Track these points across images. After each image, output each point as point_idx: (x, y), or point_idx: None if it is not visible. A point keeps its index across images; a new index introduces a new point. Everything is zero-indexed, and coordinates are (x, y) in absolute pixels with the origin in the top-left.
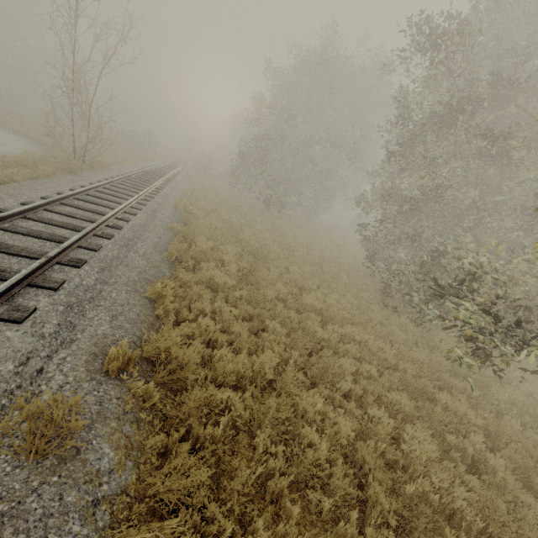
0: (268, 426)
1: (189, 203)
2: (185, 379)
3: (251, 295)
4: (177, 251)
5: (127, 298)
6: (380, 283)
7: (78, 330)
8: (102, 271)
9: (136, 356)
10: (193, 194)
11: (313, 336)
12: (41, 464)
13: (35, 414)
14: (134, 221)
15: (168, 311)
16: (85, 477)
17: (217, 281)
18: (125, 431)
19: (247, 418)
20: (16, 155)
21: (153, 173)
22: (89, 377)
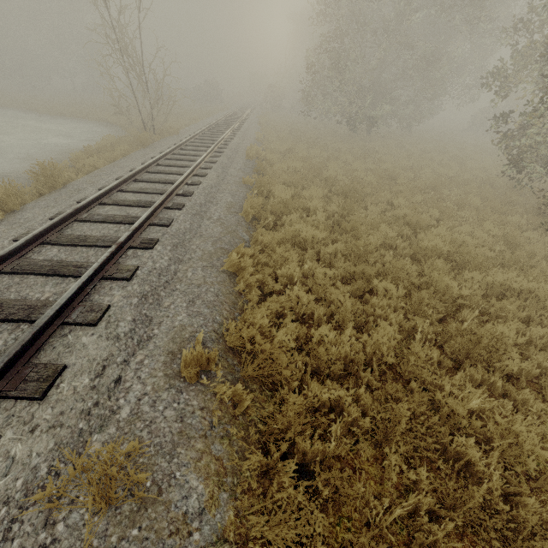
0: (401, 444)
1: (262, 149)
2: (278, 376)
3: (348, 248)
4: (253, 208)
5: (203, 276)
6: (537, 199)
7: (155, 324)
8: (175, 249)
9: (215, 355)
10: (265, 138)
11: (444, 293)
12: (120, 510)
13: (114, 439)
14: (205, 183)
15: (250, 284)
16: (169, 527)
17: (303, 236)
18: (215, 452)
19: (367, 424)
20: (97, 143)
21: (220, 125)
22: (168, 385)
